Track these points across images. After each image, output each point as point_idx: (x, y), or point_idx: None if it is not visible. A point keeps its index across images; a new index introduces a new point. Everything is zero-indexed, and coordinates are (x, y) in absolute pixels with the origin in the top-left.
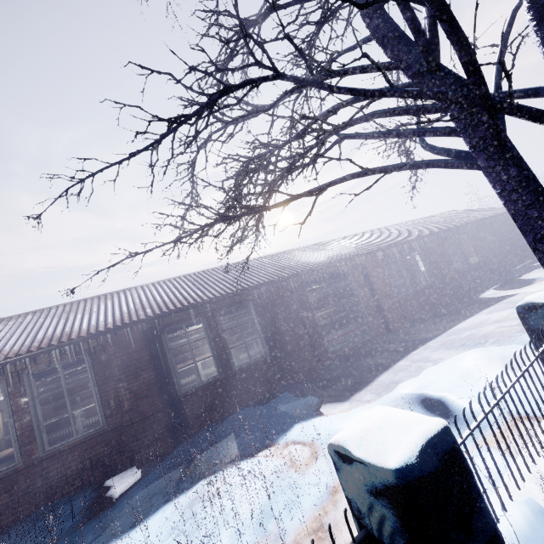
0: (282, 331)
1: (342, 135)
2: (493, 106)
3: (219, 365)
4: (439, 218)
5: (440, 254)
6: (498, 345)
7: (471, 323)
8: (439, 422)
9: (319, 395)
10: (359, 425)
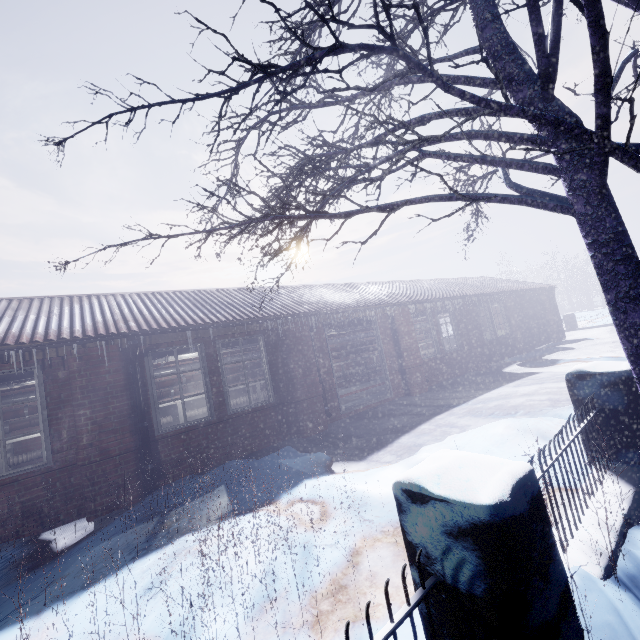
0: (294, 376)
1: (426, 152)
2: (609, 147)
3: (212, 404)
4: (474, 281)
5: (471, 319)
6: (530, 417)
7: (498, 394)
8: (525, 465)
9: (329, 453)
10: (432, 464)
